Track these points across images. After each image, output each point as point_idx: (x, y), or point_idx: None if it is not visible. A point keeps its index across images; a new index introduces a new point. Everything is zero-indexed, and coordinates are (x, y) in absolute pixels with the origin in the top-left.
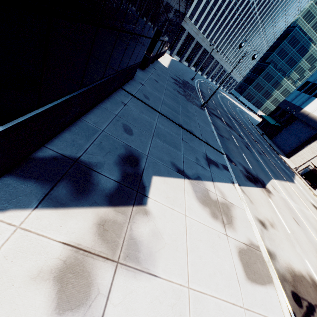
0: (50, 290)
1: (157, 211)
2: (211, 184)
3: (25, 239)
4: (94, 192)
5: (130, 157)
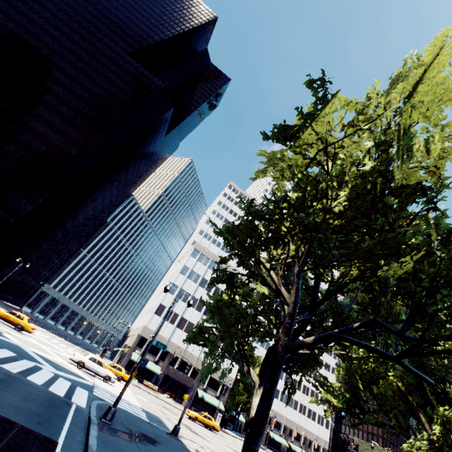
0: None
1: None
2: None
3: None
4: None
5: None
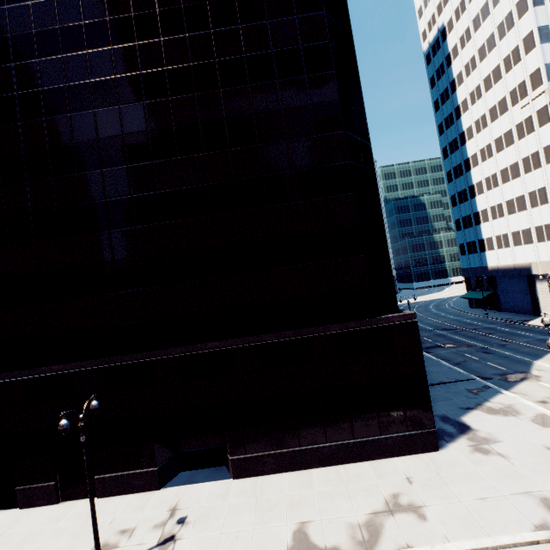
0: (478, 452)
1: (479, 427)
2: (489, 403)
3: (458, 449)
4: (453, 434)
5: (443, 418)
